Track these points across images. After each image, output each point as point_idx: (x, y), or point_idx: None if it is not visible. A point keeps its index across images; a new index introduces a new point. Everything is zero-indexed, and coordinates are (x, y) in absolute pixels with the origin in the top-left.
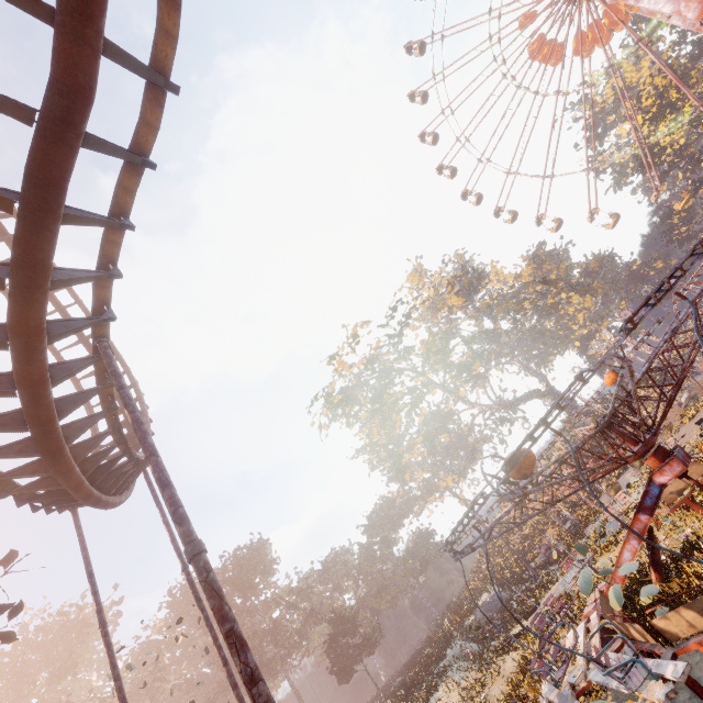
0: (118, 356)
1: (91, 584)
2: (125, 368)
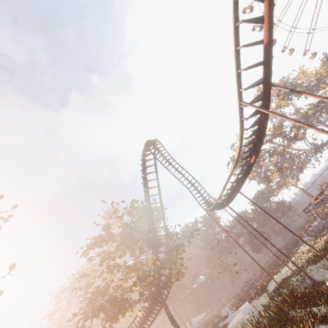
0: (187, 172)
1: (218, 224)
2: (190, 175)
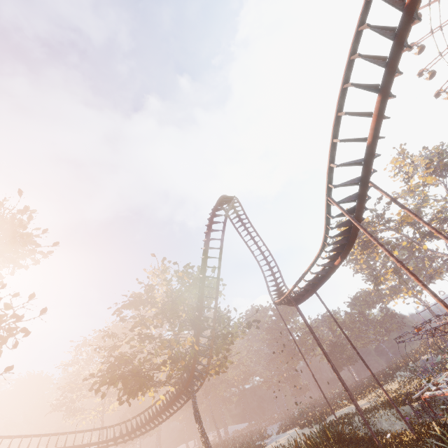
0: (265, 245)
1: (284, 322)
2: (268, 249)
